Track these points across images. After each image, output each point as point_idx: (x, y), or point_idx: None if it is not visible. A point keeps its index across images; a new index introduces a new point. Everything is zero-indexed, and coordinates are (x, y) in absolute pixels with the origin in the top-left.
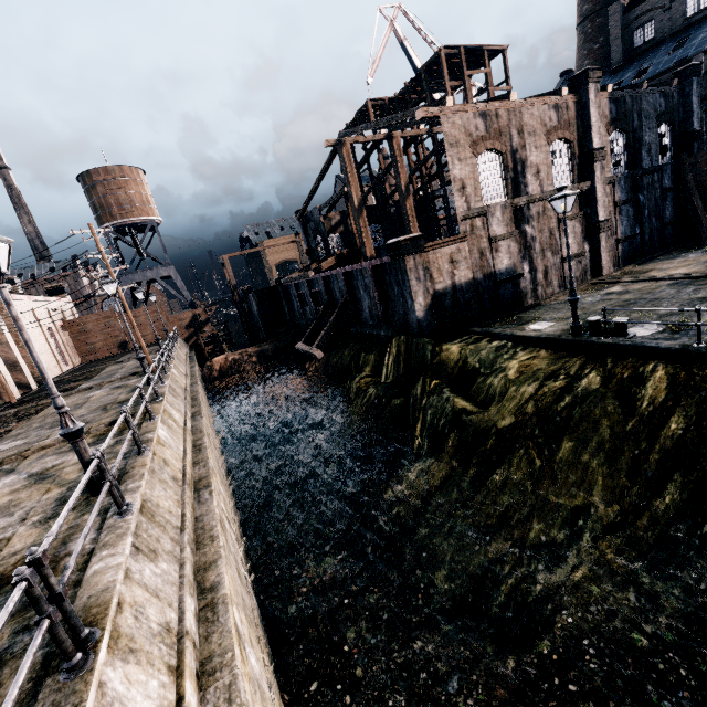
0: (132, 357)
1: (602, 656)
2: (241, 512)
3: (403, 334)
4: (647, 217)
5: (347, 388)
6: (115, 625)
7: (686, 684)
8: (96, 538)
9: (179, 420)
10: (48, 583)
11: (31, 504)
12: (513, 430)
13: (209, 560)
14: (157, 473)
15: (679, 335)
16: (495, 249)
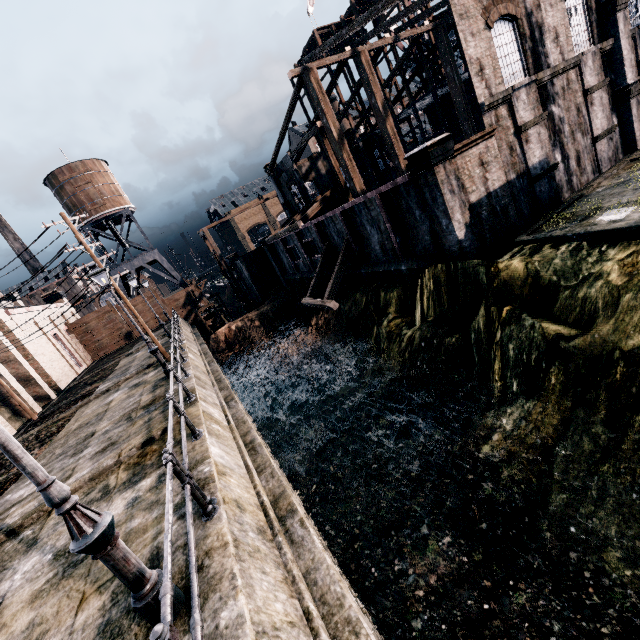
0: (140, 347)
1: None
2: (300, 493)
3: (434, 262)
4: None
5: (375, 335)
6: None
7: None
8: None
9: (220, 418)
10: None
11: None
12: None
13: None
14: (240, 541)
15: None
16: (525, 139)
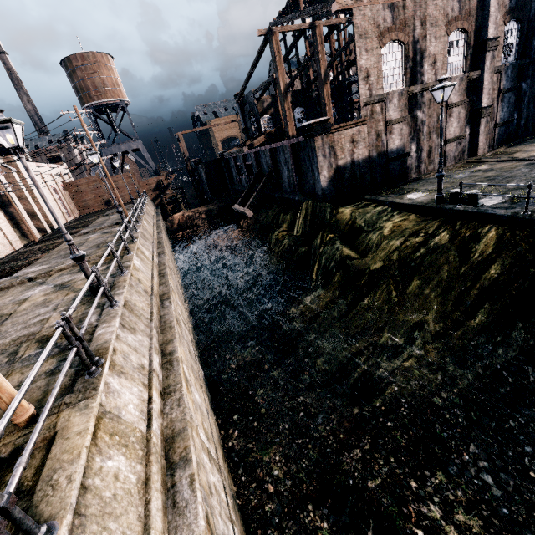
0: (114, 212)
1: (412, 408)
2: (193, 319)
3: (311, 199)
4: (527, 103)
5: (269, 239)
6: (112, 360)
7: (460, 425)
8: (99, 319)
9: (148, 256)
10: (73, 331)
11: (58, 301)
12: (380, 271)
13: (168, 339)
14: (134, 286)
15: (516, 205)
16: (389, 131)
